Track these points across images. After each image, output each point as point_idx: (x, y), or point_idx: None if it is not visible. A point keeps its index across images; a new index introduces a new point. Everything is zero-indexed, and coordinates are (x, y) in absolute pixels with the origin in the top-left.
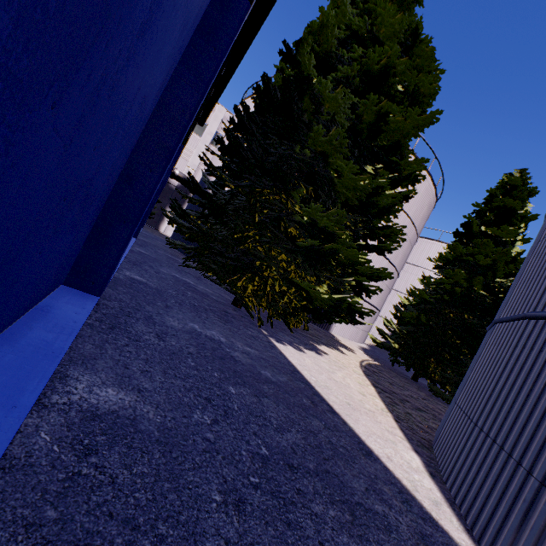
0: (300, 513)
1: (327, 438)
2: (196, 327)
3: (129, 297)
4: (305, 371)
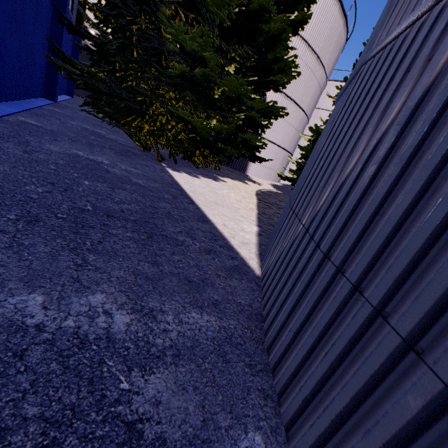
0: (95, 231)
1: (168, 211)
2: (80, 153)
3: (9, 130)
4: (187, 185)
